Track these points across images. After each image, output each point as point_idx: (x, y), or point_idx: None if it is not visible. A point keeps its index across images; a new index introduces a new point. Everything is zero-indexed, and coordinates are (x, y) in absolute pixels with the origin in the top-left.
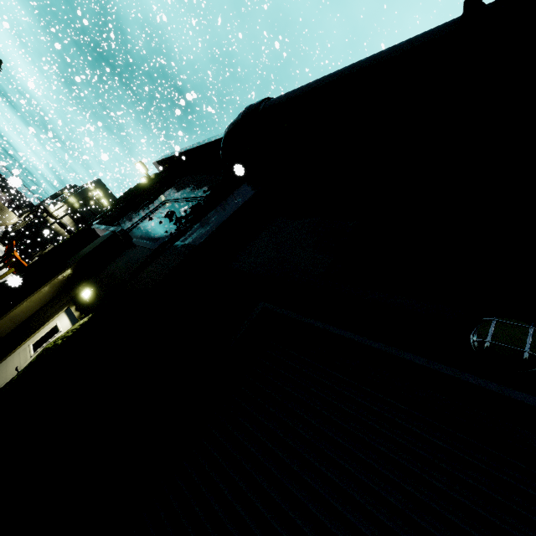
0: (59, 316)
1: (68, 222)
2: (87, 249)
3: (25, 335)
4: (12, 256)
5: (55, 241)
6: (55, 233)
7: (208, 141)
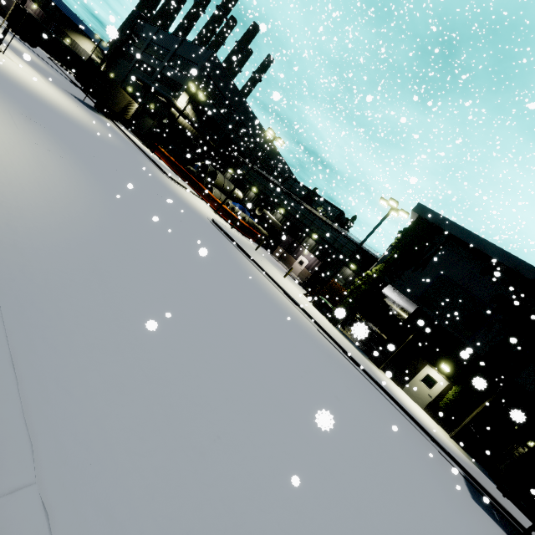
0: (426, 369)
1: (190, 113)
2: (415, 323)
3: (409, 372)
4: (216, 203)
5: (182, 136)
6: (181, 127)
7: (500, 262)
